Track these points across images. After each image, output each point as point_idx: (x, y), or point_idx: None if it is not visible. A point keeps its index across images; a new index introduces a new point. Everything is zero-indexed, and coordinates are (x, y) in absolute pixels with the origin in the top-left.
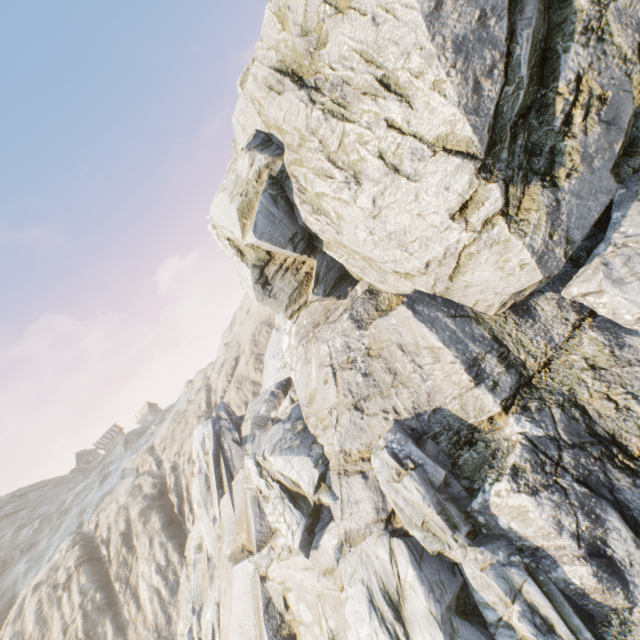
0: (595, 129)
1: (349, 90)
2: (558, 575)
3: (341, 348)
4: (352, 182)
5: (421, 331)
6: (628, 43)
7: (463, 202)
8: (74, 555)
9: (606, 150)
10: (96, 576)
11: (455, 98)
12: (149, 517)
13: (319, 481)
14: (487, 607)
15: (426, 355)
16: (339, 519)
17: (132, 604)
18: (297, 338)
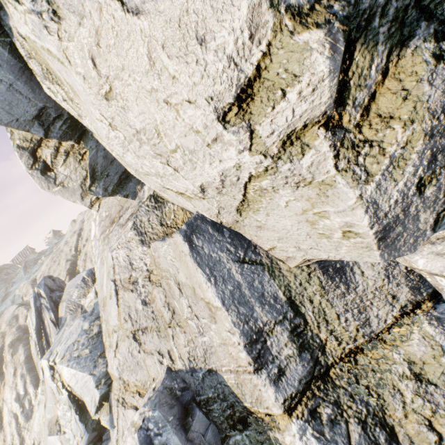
0: None
1: None
2: None
3: (124, 263)
4: (44, 11)
5: (197, 277)
6: None
7: (241, 82)
8: None
9: None
10: None
11: None
12: (17, 349)
13: (101, 401)
14: None
15: (203, 308)
16: None
17: None
18: (99, 230)
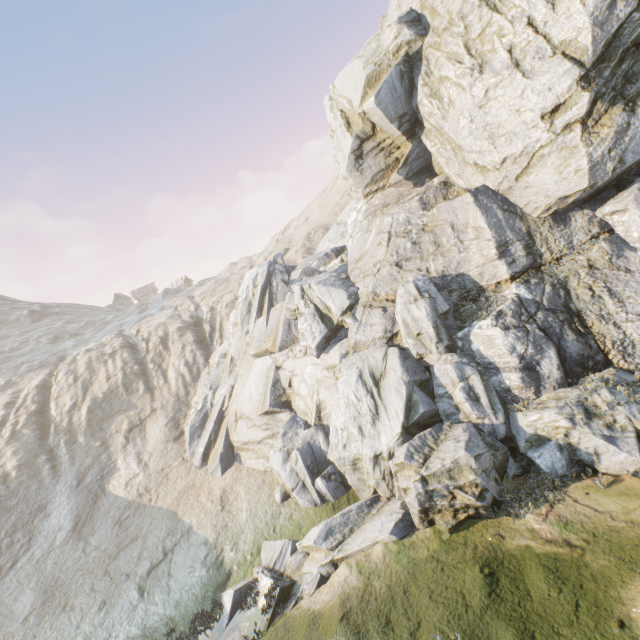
0: None
1: None
2: (497, 378)
3: (402, 221)
4: (476, 70)
5: (474, 214)
6: None
7: (557, 105)
8: (119, 341)
9: None
10: (135, 357)
11: (591, 9)
12: (185, 333)
13: (347, 309)
14: (440, 386)
15: (470, 233)
16: (354, 333)
17: (161, 378)
18: (365, 214)
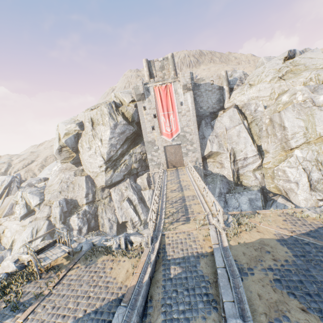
0: (124, 168)
1: (97, 135)
2: (72, 232)
3: (67, 177)
4: (89, 148)
5: (84, 183)
6: (134, 160)
7: (101, 165)
8: None
9: (124, 172)
10: None
11: (107, 151)
12: None
13: (38, 204)
14: (56, 234)
15: (82, 188)
16: (37, 214)
17: None
18: (59, 169)
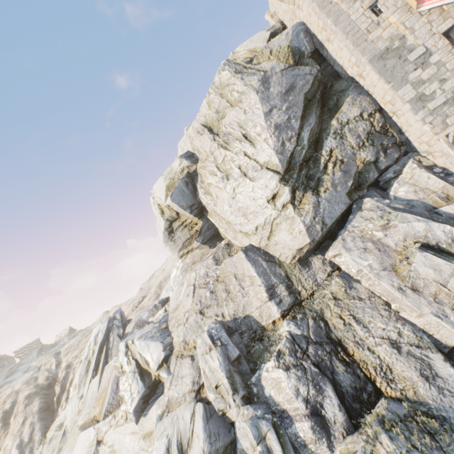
0: (338, 173)
1: (231, 137)
2: (292, 430)
3: (203, 275)
4: (225, 178)
5: (247, 266)
6: (354, 142)
7: (273, 194)
8: None
9: (343, 183)
10: None
11: (272, 146)
12: (32, 400)
13: (163, 361)
14: (242, 452)
15: (247, 281)
16: (167, 389)
17: None
18: (181, 270)
